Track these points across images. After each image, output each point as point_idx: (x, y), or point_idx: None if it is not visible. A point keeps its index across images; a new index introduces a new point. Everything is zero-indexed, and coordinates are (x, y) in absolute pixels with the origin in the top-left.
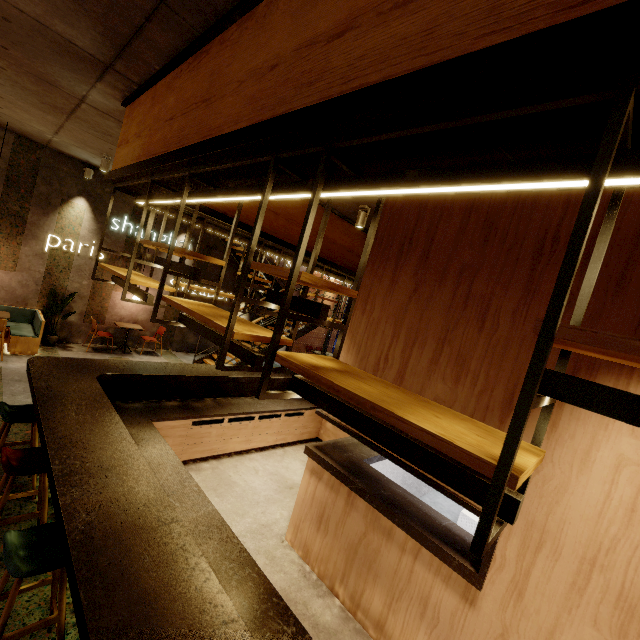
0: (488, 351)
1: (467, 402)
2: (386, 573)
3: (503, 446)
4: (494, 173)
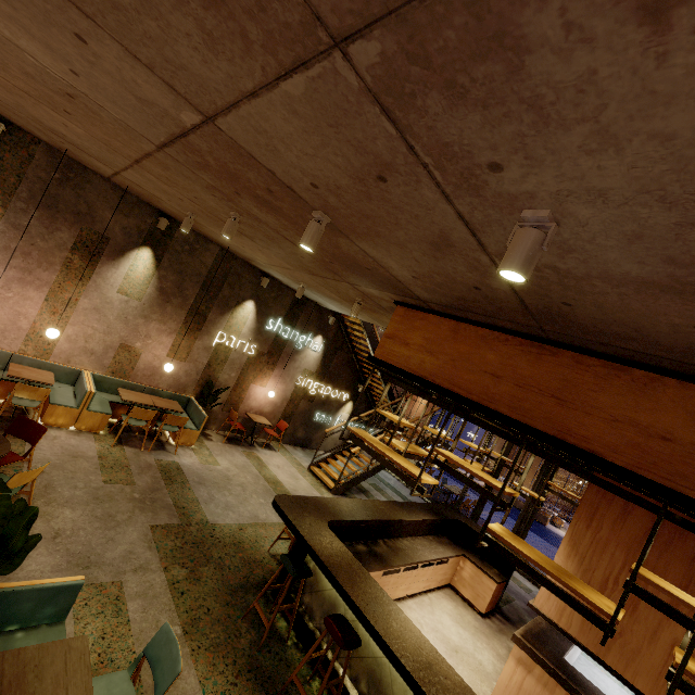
0: None
1: None
2: None
3: None
4: None
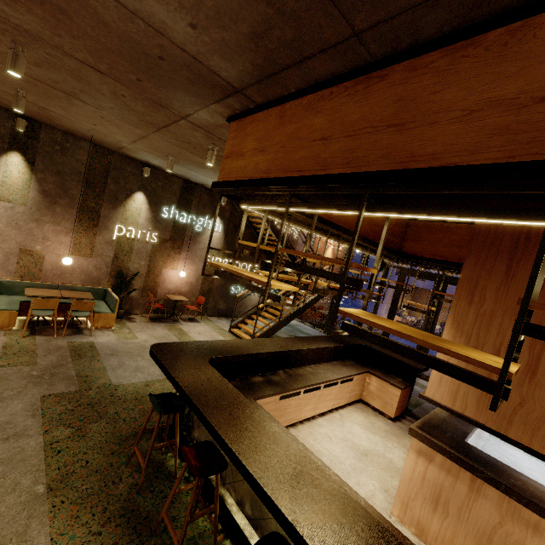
0: None
1: None
2: None
3: None
4: None
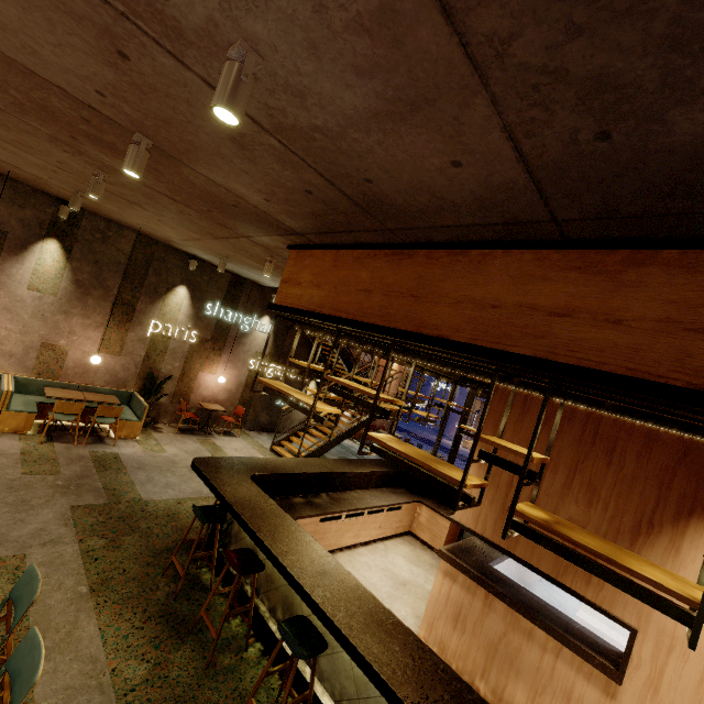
0: (616, 483)
1: (599, 524)
2: (528, 670)
3: (703, 594)
4: (670, 424)
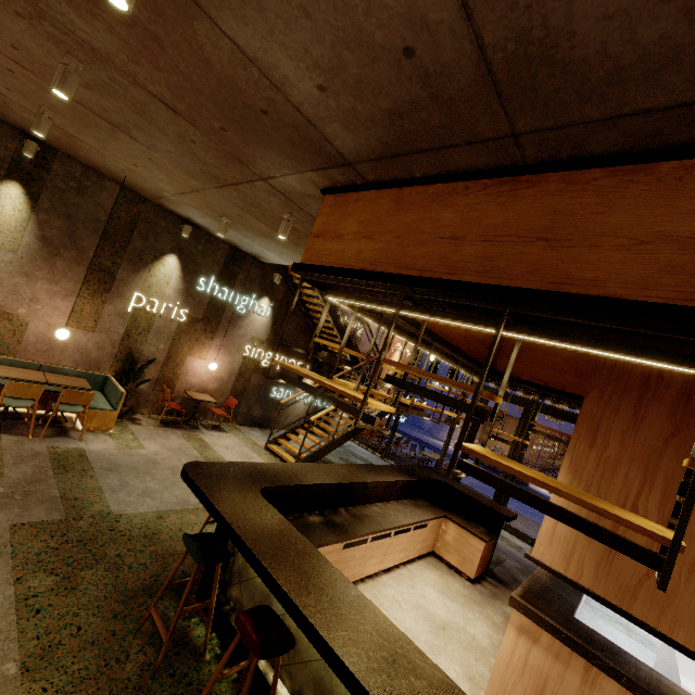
0: None
1: None
2: None
3: None
4: None
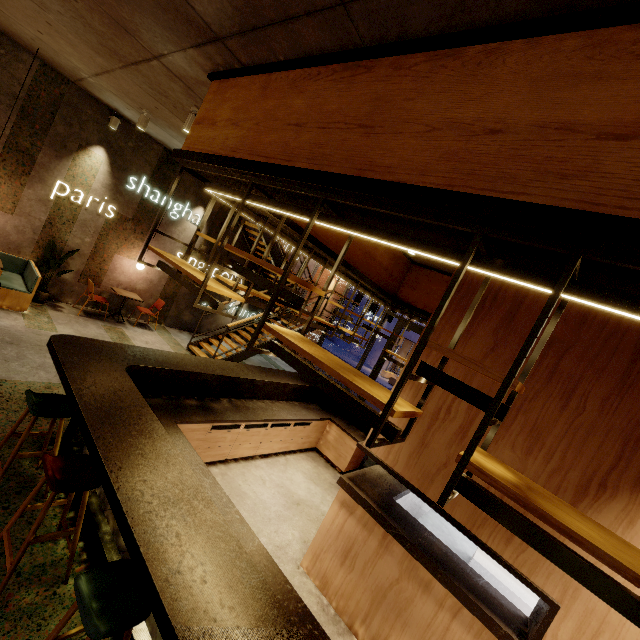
0: (568, 432)
1: (537, 476)
2: (417, 624)
3: None
4: None
